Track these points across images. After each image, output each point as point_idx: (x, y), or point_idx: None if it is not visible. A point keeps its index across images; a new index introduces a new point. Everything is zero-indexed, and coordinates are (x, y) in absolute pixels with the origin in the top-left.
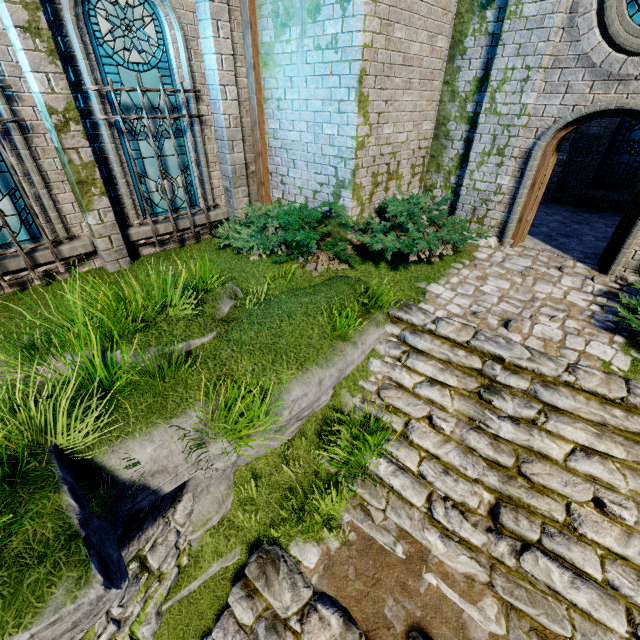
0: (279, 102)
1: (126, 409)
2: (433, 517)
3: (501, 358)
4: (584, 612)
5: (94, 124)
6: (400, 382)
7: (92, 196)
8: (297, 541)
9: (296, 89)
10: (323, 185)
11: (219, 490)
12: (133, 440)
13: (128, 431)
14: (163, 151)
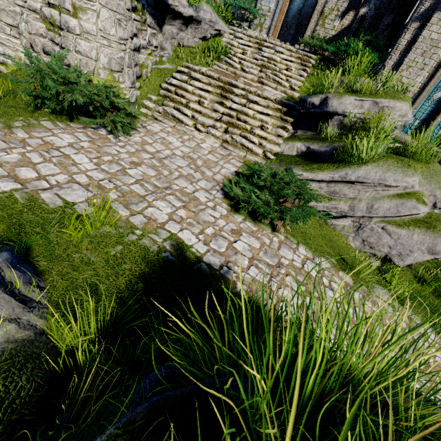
0: None
1: None
2: (243, 70)
3: (266, 41)
4: (280, 84)
5: None
6: (233, 44)
7: None
8: (199, 66)
9: None
10: None
11: (169, 47)
12: None
13: None
14: None
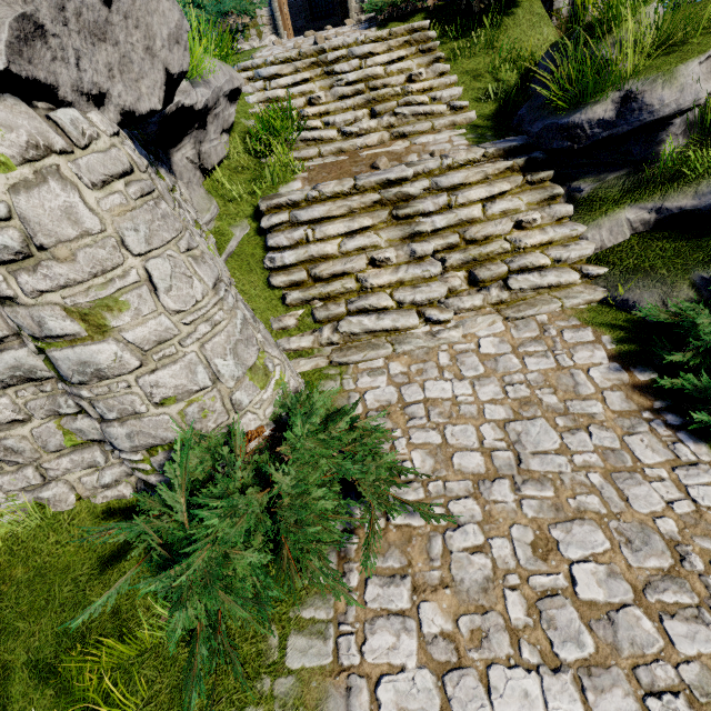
0: None
1: None
2: (347, 134)
3: (323, 50)
4: (431, 115)
5: None
6: (276, 96)
7: None
8: (281, 187)
9: None
10: None
11: (201, 192)
12: None
13: None
14: None
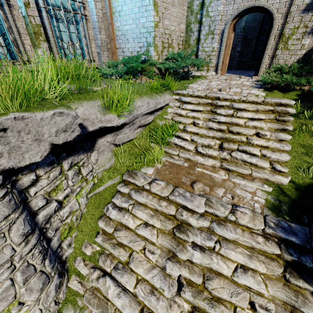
0: (119, 13)
1: (70, 97)
2: (198, 151)
3: (219, 98)
4: (255, 165)
5: (39, 10)
6: (180, 113)
7: (40, 41)
8: (144, 168)
9: (127, 5)
10: (141, 47)
11: (108, 155)
12: (75, 104)
13: (72, 101)
14: (69, 30)
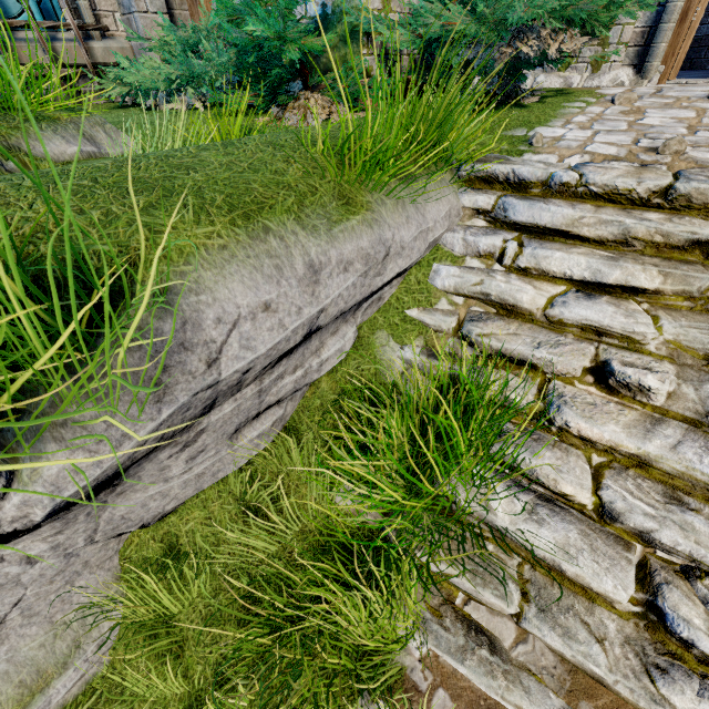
0: None
1: None
2: (670, 632)
3: None
4: None
5: None
6: (511, 301)
7: None
8: None
9: None
10: None
11: (70, 604)
12: None
13: None
14: None
